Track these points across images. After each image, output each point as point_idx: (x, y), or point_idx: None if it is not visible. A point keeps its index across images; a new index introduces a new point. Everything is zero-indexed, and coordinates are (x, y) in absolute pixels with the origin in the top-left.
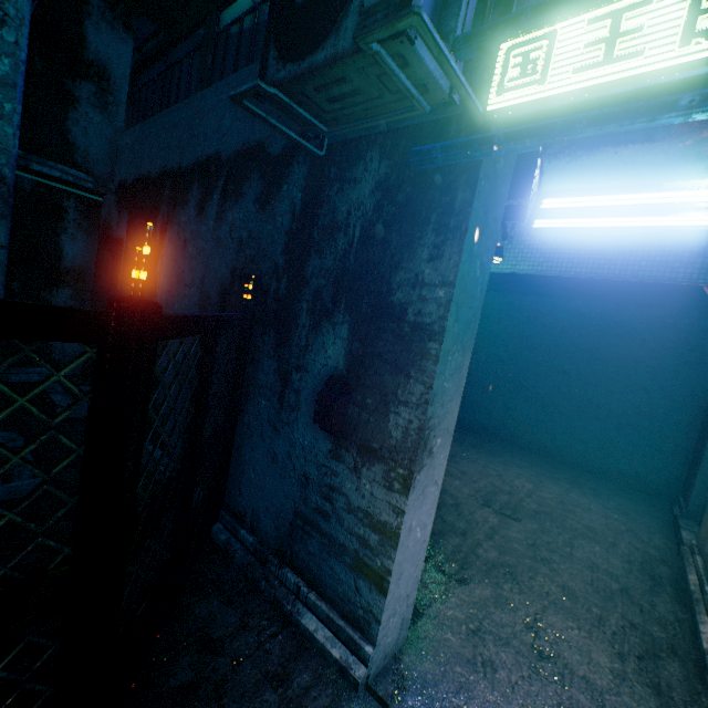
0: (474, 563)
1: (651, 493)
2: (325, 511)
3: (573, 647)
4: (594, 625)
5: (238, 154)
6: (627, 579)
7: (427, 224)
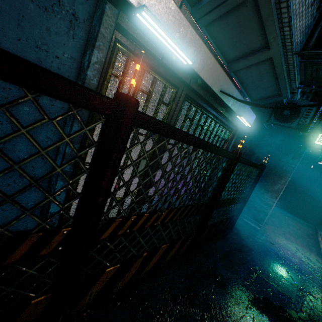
0: (267, 222)
1: (308, 222)
2: (252, 200)
3: (292, 239)
4: (296, 238)
5: None
6: (303, 235)
7: (292, 152)
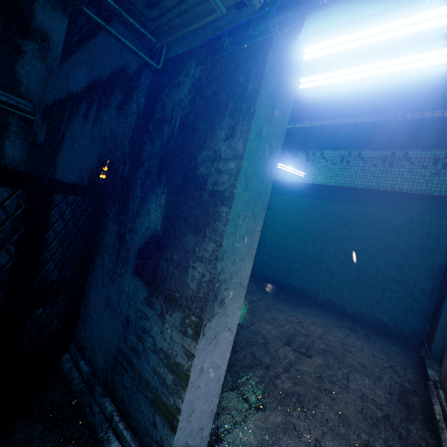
0: (271, 392)
1: (405, 339)
2: (138, 350)
3: None
4: None
5: (110, 76)
6: (389, 407)
7: (226, 110)
